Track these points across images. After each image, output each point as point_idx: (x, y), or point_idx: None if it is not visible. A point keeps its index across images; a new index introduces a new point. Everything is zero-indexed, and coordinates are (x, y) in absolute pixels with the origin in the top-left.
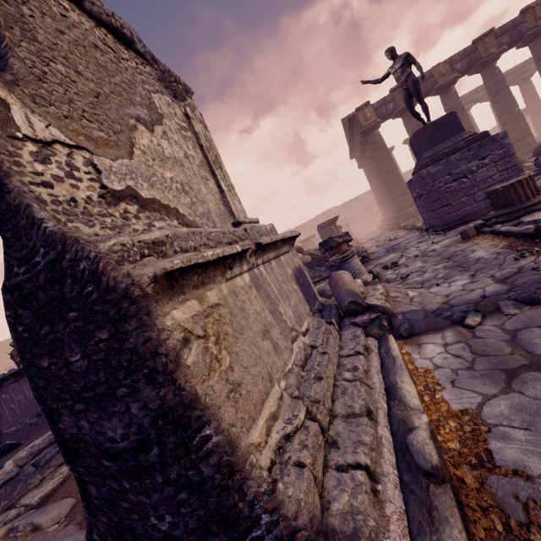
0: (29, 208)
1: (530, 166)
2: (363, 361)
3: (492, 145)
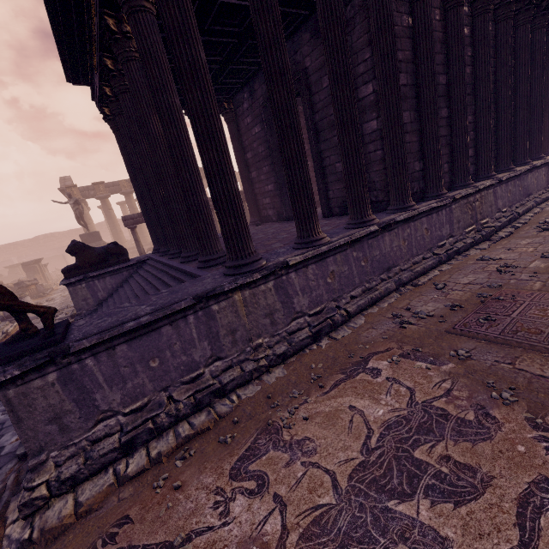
0: None
1: None
2: (4, 326)
3: None
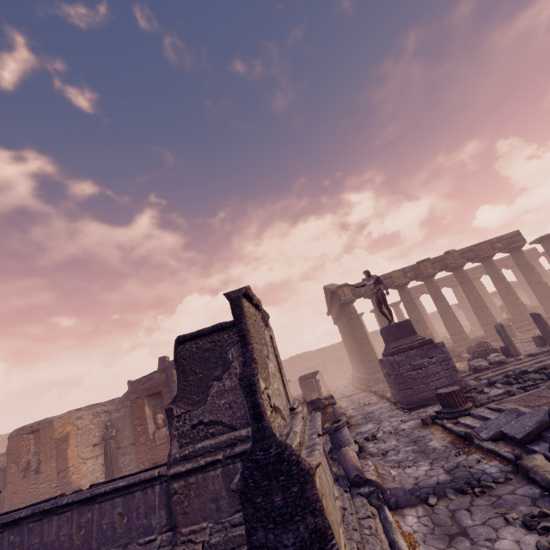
0: (271, 428)
1: (467, 359)
2: (373, 522)
3: (436, 350)
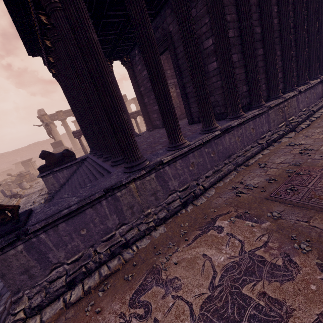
0: None
1: None
2: (11, 201)
3: None
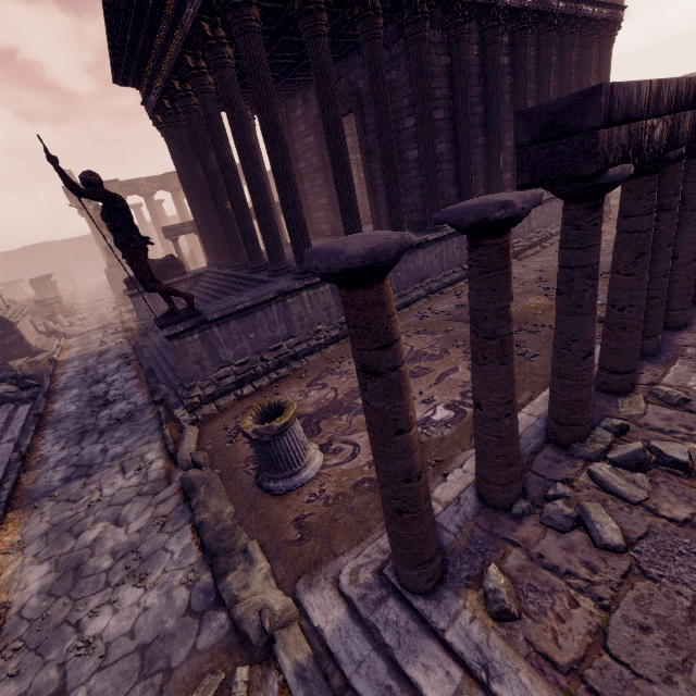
0: None
1: None
2: (53, 341)
3: None
